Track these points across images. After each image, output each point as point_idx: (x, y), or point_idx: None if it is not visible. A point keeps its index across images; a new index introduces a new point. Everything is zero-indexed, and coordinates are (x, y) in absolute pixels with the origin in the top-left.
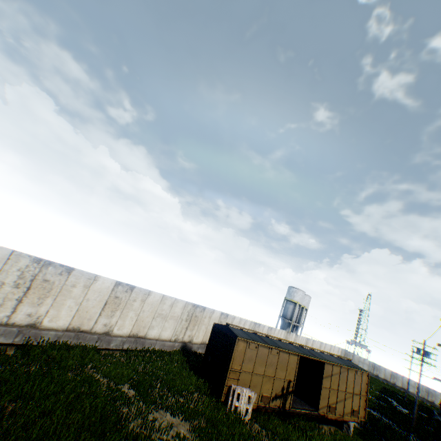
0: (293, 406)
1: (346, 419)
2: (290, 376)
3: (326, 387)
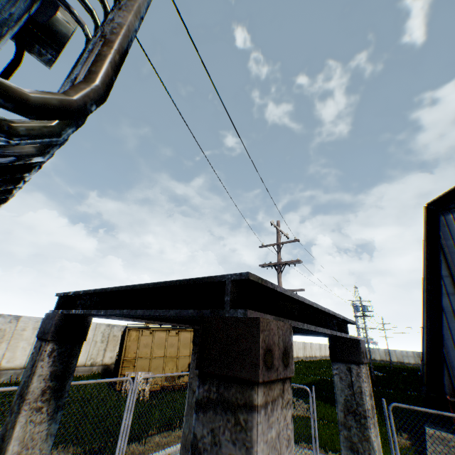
0: None
1: None
2: None
3: None
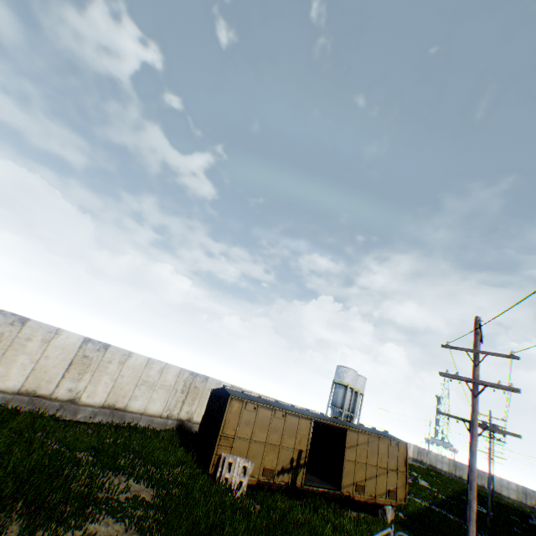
0: (307, 484)
1: (380, 502)
2: (301, 445)
3: (350, 460)
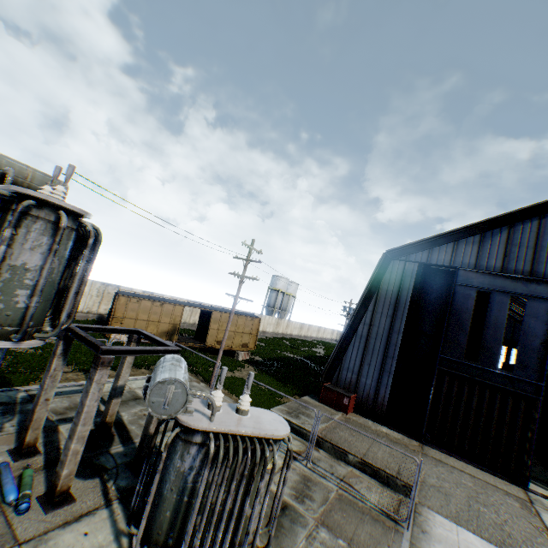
0: (180, 341)
1: (235, 350)
2: (176, 321)
3: (214, 329)
